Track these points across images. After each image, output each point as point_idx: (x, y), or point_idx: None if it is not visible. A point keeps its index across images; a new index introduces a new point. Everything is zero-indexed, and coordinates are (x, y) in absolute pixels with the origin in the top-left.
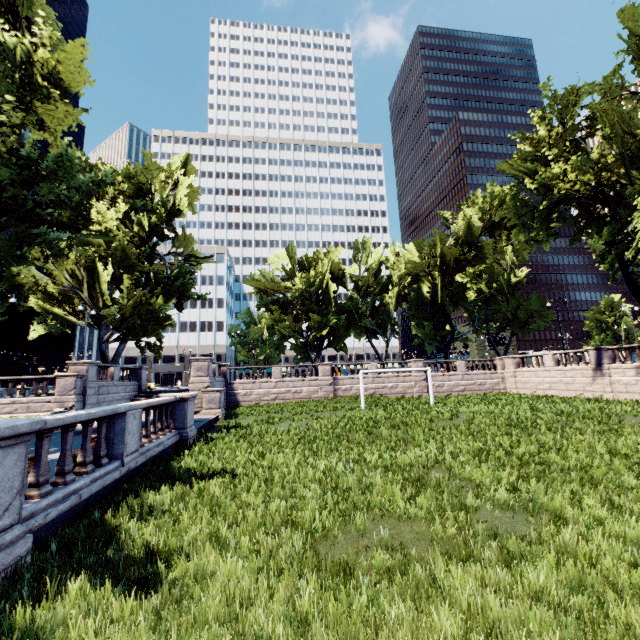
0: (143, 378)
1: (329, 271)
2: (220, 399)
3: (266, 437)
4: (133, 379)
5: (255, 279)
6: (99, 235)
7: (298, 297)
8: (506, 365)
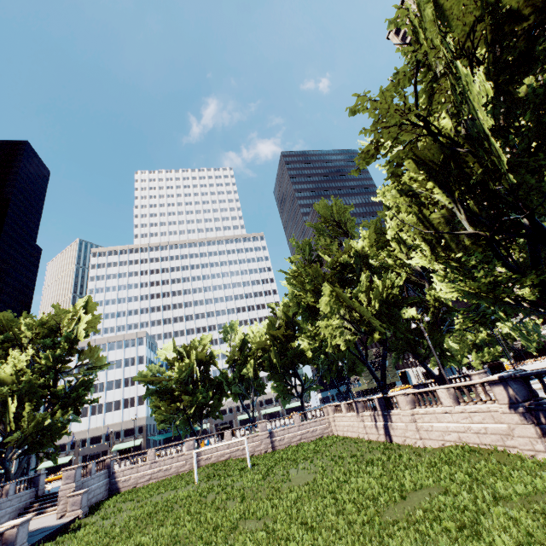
0: (41, 483)
1: (197, 358)
2: (81, 500)
3: (74, 541)
4: (31, 487)
5: (143, 374)
6: None
7: (175, 383)
8: (329, 411)
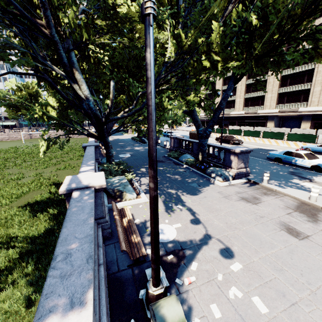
0: None
1: (28, 93)
2: None
3: None
4: None
5: None
6: None
7: (18, 103)
8: None
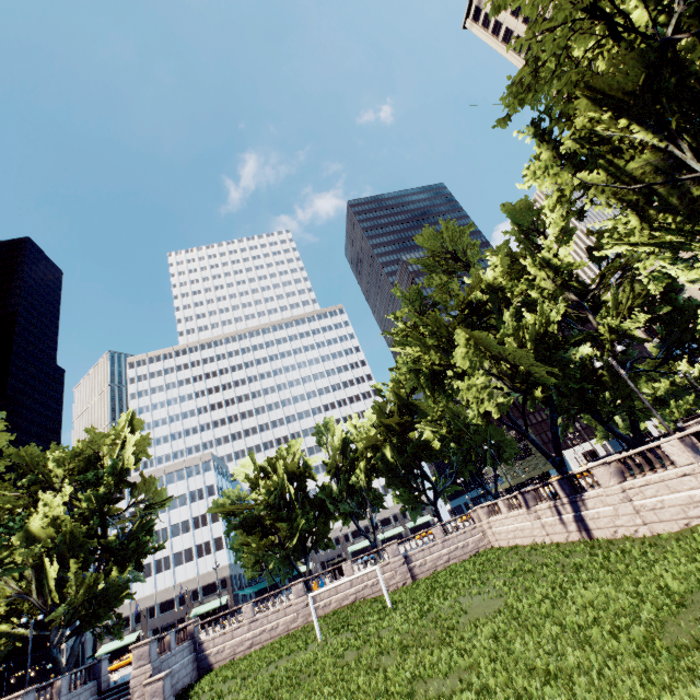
0: (104, 672)
1: (288, 472)
2: (163, 688)
3: None
4: (91, 679)
5: (219, 504)
6: (17, 568)
7: (264, 509)
8: (480, 516)
